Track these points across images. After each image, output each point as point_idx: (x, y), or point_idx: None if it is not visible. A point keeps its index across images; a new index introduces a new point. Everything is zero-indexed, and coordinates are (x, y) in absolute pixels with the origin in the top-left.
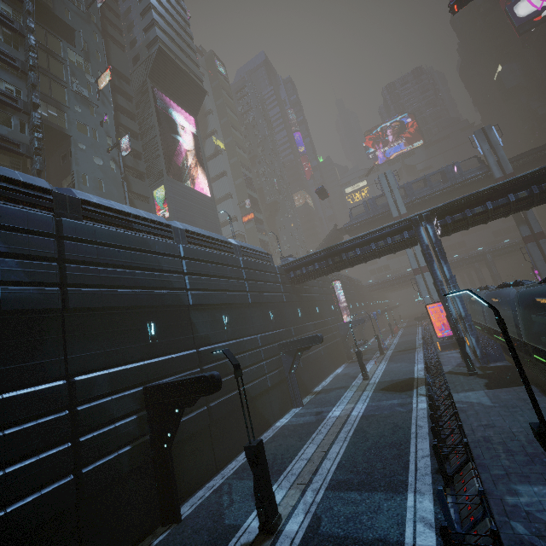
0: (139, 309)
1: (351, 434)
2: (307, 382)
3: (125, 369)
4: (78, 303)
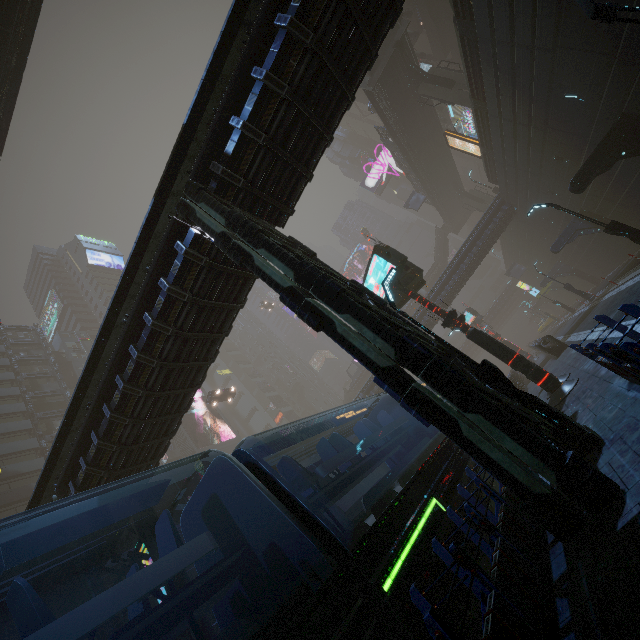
0: None
1: None
2: None
3: None
4: None
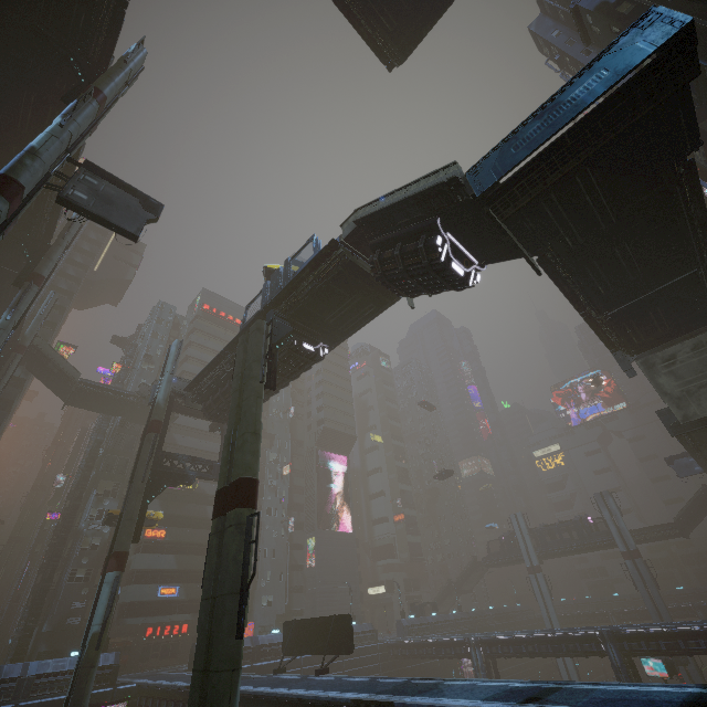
0: None
1: None
2: None
3: None
4: None
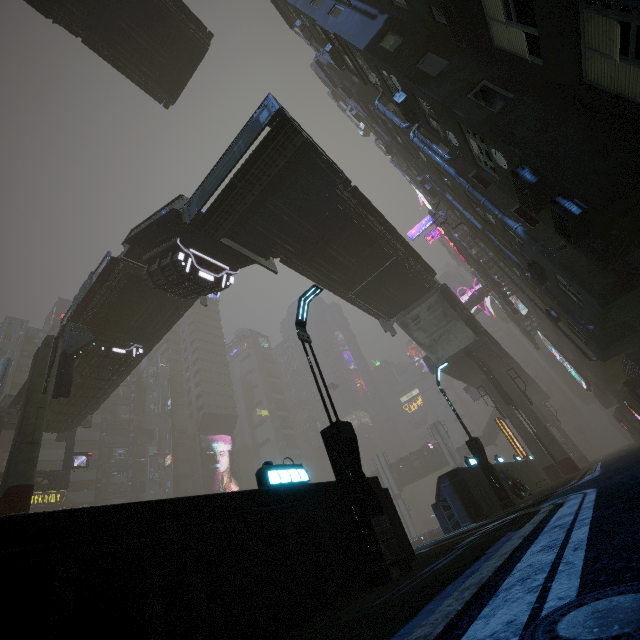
0: None
1: None
2: None
3: None
4: None
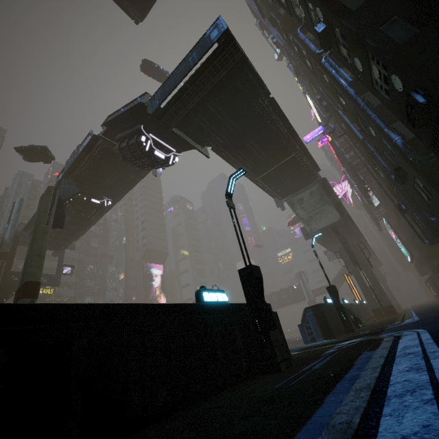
0: None
1: None
2: None
3: None
4: None
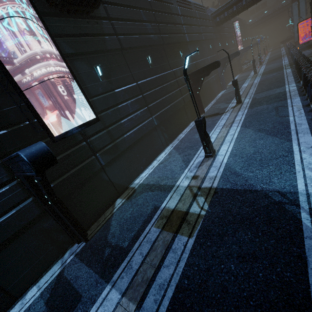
0: (176, 44)
1: (256, 86)
2: (225, 81)
3: (181, 68)
4: (165, 41)
